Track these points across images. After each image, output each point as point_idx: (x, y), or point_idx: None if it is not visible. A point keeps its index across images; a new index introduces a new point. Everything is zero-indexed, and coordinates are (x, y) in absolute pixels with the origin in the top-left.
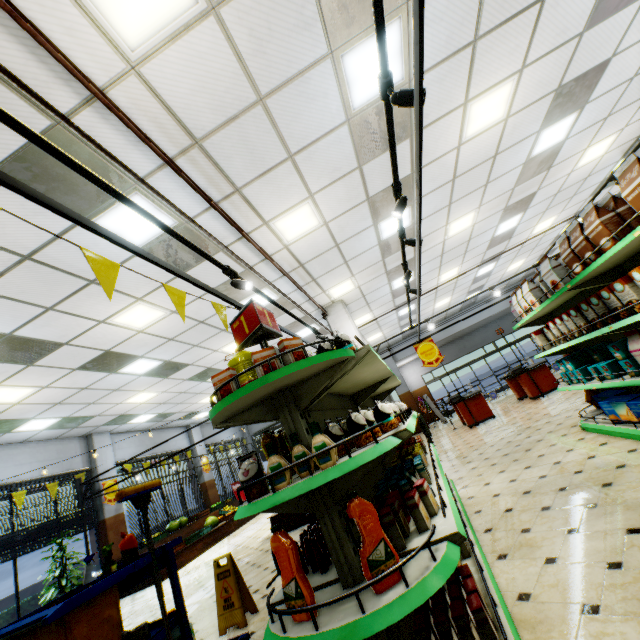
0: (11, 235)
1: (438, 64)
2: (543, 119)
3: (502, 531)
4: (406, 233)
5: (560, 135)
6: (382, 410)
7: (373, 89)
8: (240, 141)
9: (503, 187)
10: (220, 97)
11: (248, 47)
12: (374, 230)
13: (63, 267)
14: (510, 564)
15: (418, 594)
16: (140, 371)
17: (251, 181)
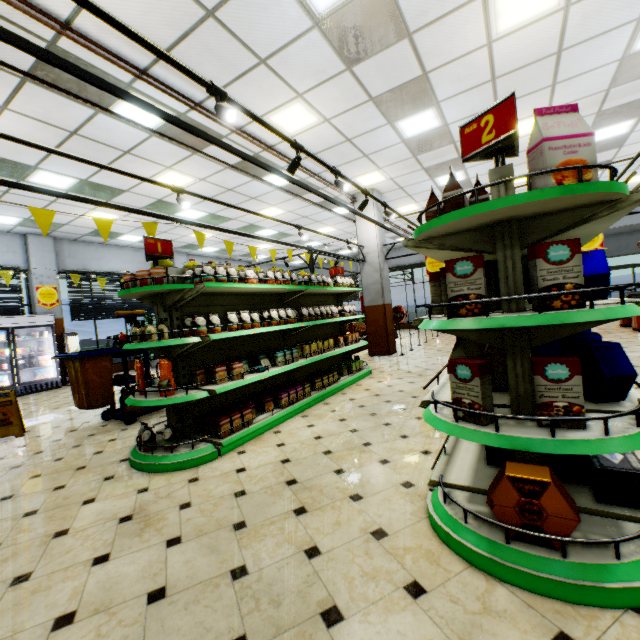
0: (57, 118)
1: None
2: None
3: (328, 407)
4: (438, 133)
5: None
6: (229, 319)
7: None
8: (204, 50)
9: (587, 88)
10: (169, 14)
11: None
12: (392, 128)
13: (101, 141)
14: (300, 420)
15: (166, 401)
16: (192, 217)
17: (230, 83)
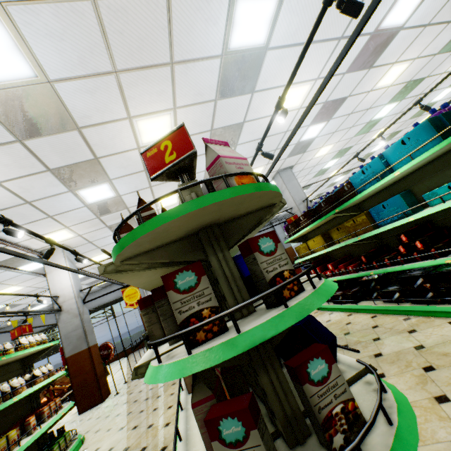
0: None
1: (80, 77)
2: None
3: None
4: (115, 201)
5: None
6: None
7: None
8: None
9: None
10: None
11: None
12: (74, 195)
13: None
14: None
15: None
16: None
17: None
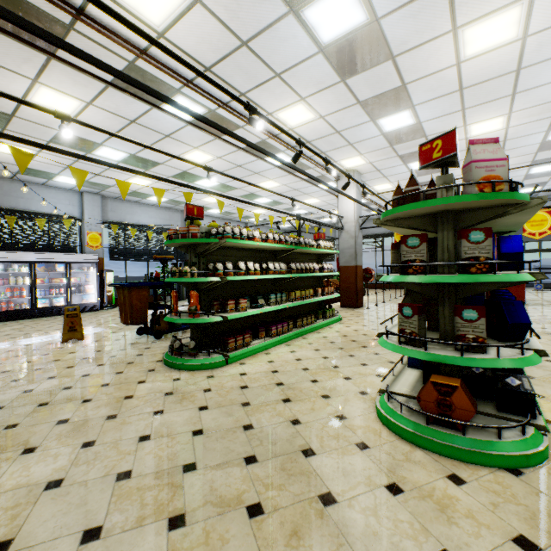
0: (124, 111)
1: (406, 4)
2: None
3: (306, 340)
4: (412, 129)
5: None
6: (240, 266)
7: (339, 29)
8: (236, 67)
9: (544, 97)
10: (215, 44)
11: (226, 16)
12: (373, 124)
13: (151, 127)
14: (284, 347)
15: (194, 321)
16: (207, 185)
17: (251, 89)
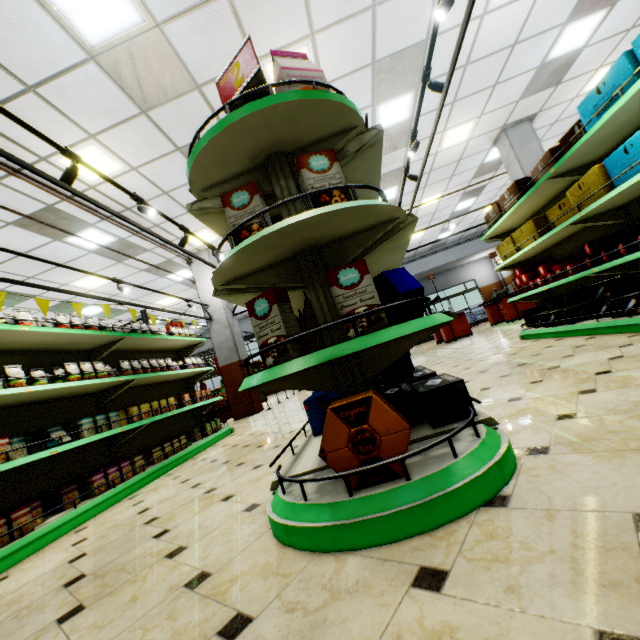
0: None
1: (188, 11)
2: (372, 93)
3: (171, 476)
4: None
5: (403, 113)
6: None
7: (107, 26)
8: None
9: None
10: None
11: None
12: None
13: None
14: (124, 503)
15: None
16: None
17: None
